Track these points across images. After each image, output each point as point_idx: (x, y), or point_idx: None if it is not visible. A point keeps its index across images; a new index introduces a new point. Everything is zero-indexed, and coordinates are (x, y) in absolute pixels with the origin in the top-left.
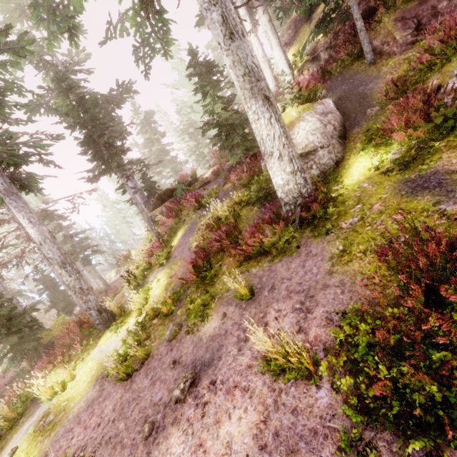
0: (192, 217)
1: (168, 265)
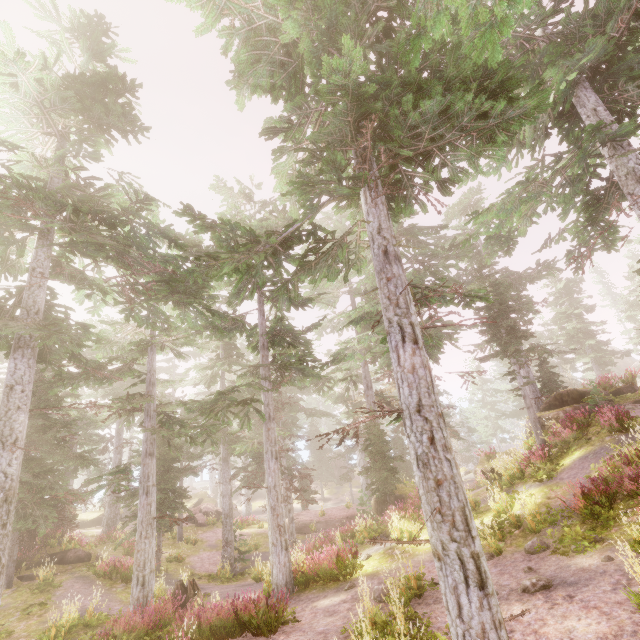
0: (604, 439)
1: (548, 484)
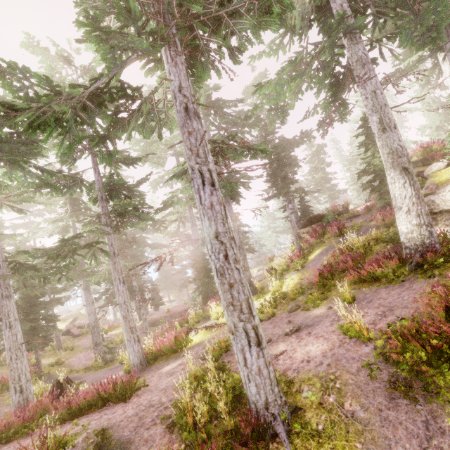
0: (331, 241)
1: (301, 271)
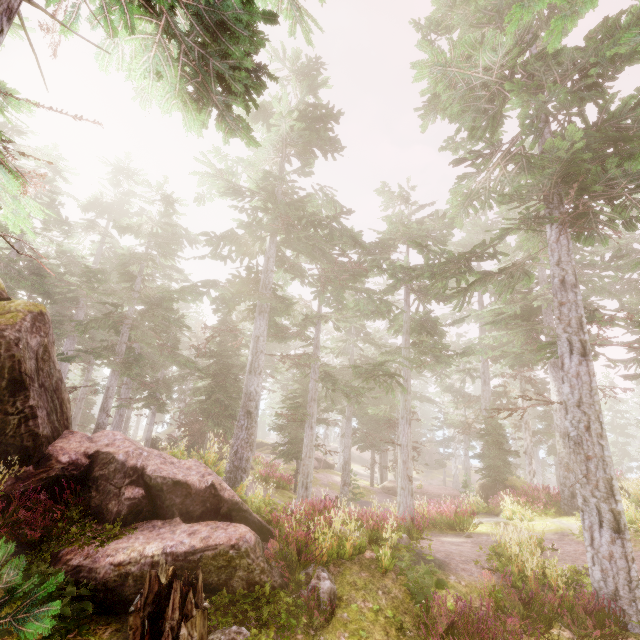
0: None
1: None
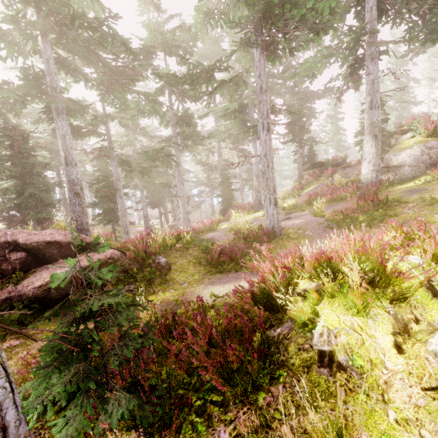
0: (324, 181)
1: (298, 198)
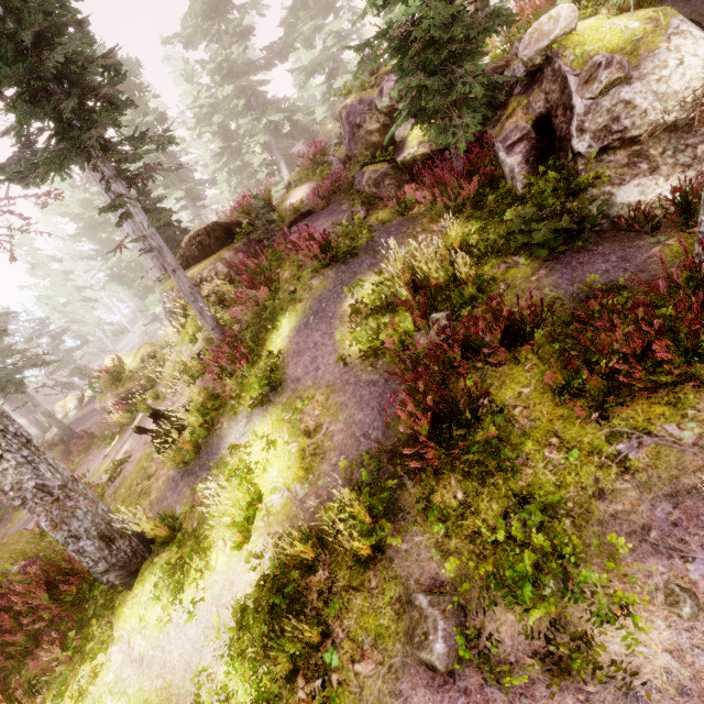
0: (312, 284)
1: (283, 402)
